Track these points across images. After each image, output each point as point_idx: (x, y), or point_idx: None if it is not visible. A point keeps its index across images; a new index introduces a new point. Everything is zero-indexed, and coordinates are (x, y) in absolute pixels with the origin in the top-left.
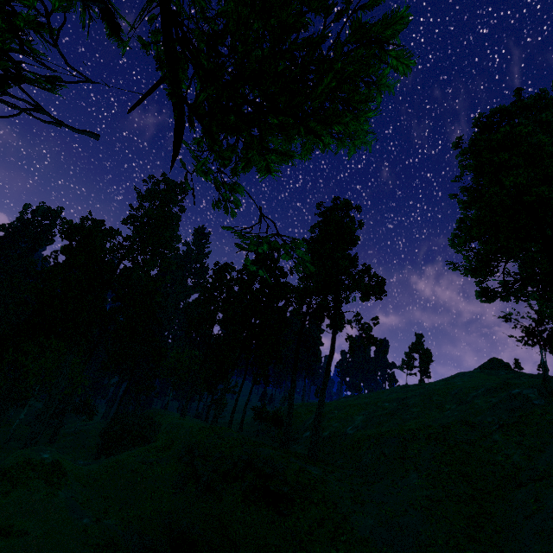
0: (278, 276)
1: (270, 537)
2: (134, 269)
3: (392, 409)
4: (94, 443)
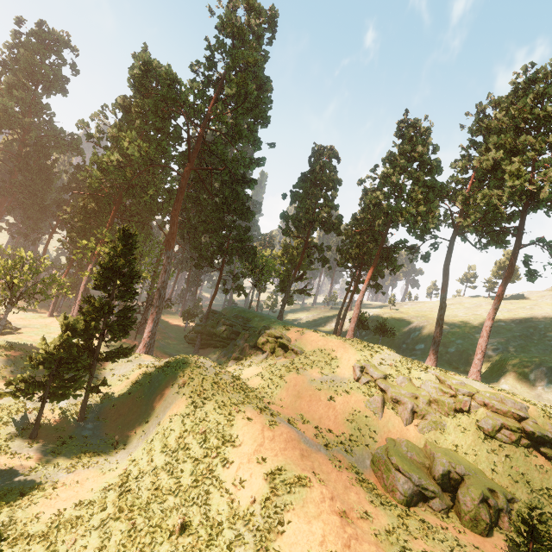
0: (434, 173)
1: (546, 481)
2: (216, 143)
3: (523, 331)
4: (175, 334)
